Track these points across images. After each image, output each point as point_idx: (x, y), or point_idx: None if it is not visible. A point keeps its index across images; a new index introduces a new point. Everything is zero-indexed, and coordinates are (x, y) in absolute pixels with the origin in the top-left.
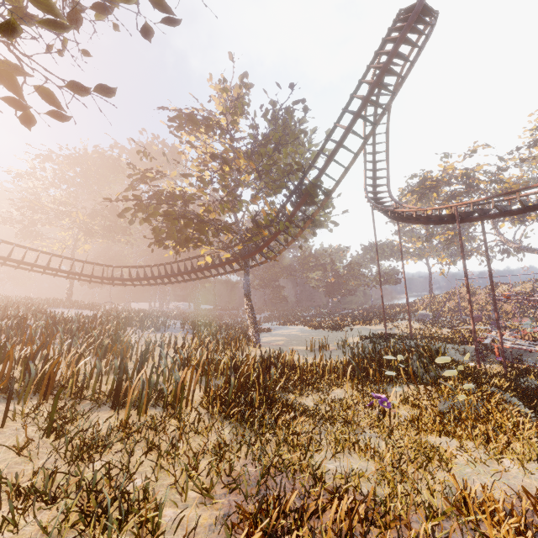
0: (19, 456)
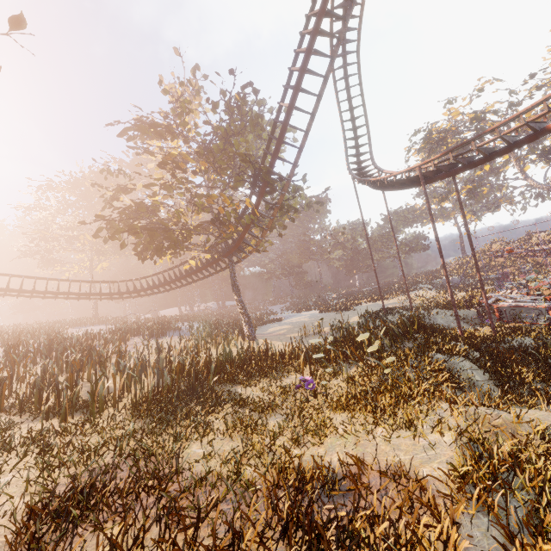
0: None
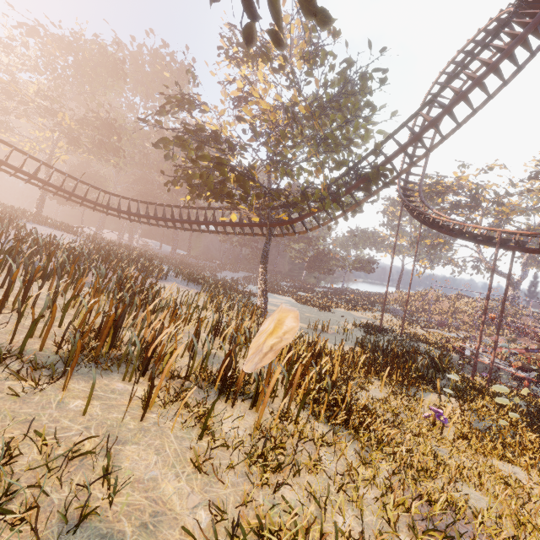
0: (201, 472)
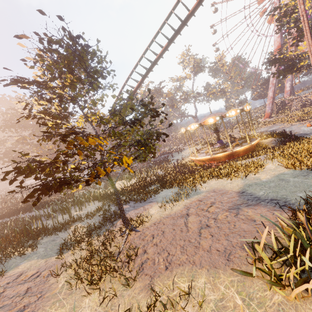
0: None
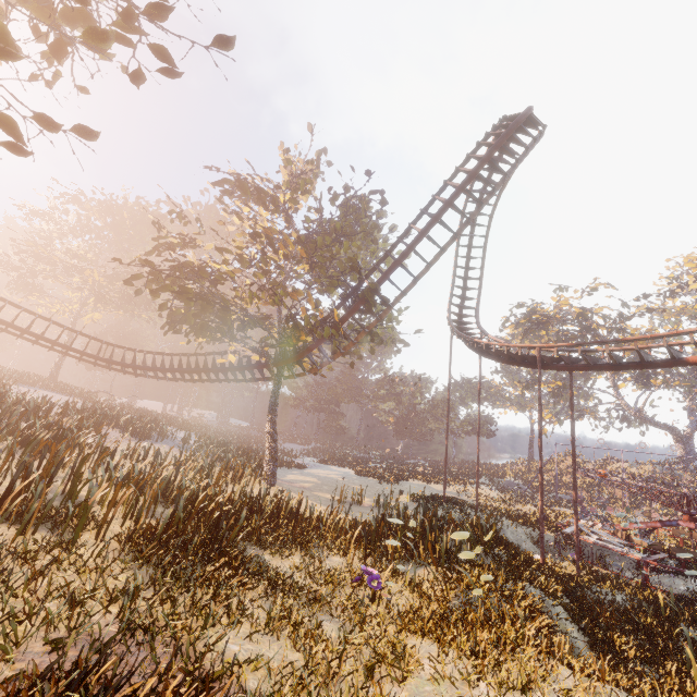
0: None
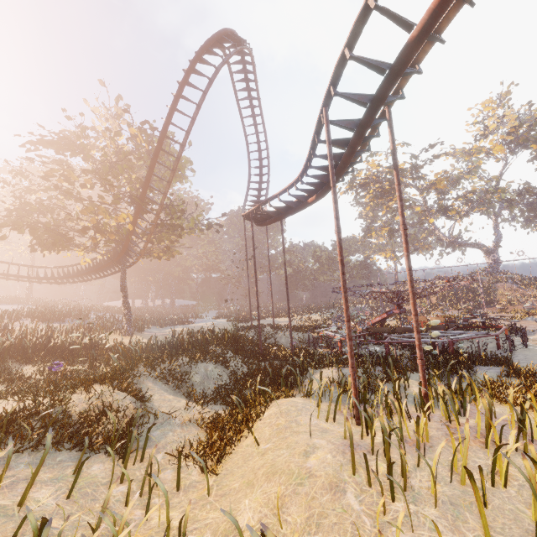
0: None
